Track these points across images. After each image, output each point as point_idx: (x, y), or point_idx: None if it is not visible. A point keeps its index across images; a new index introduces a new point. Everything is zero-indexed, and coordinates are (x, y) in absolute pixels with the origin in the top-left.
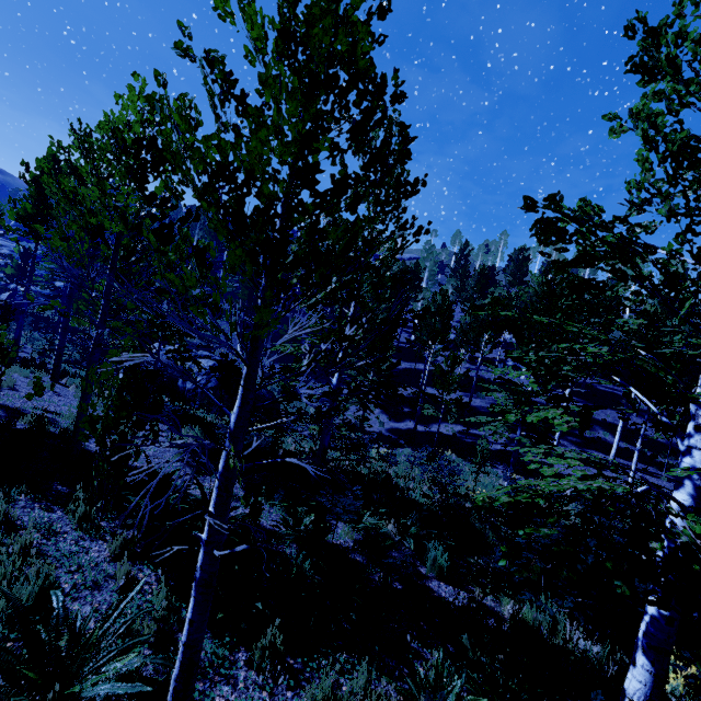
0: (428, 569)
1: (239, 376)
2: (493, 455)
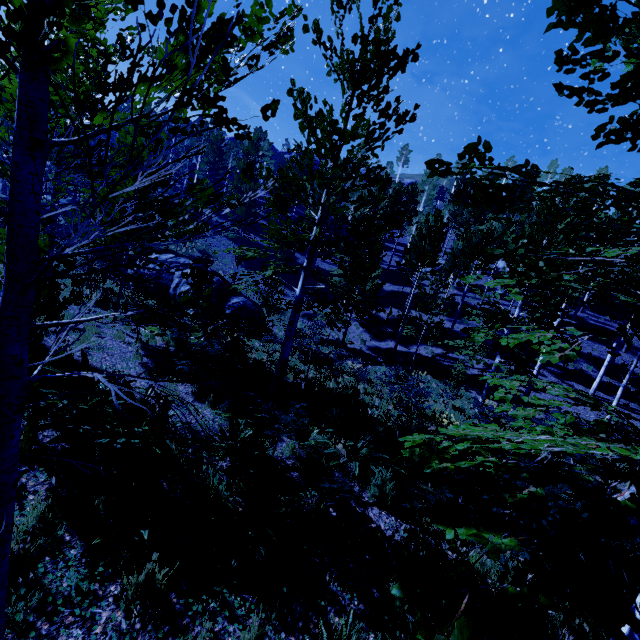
0: (371, 495)
1: (210, 283)
2: (469, 379)
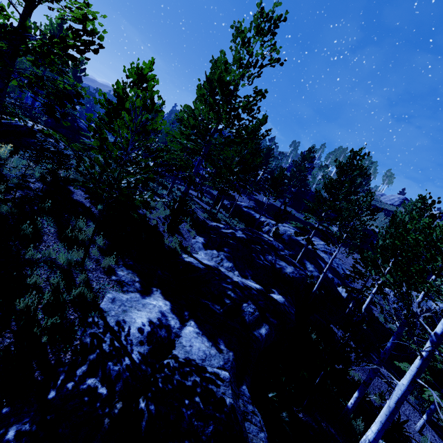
0: None
1: None
2: None
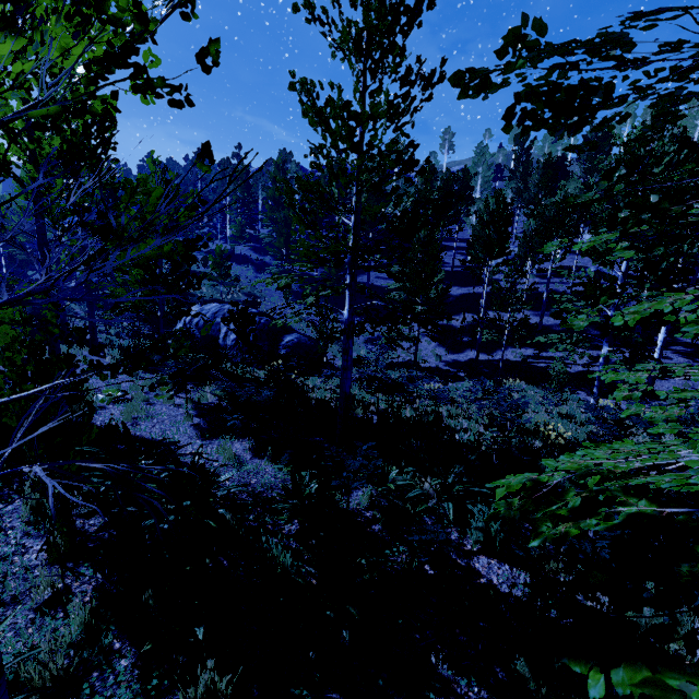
0: (474, 542)
1: (253, 325)
2: (573, 378)
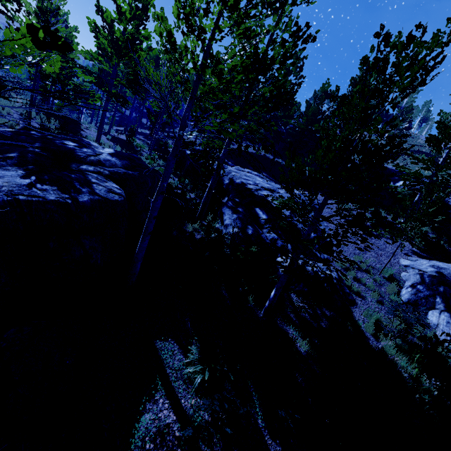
0: None
1: None
2: None
